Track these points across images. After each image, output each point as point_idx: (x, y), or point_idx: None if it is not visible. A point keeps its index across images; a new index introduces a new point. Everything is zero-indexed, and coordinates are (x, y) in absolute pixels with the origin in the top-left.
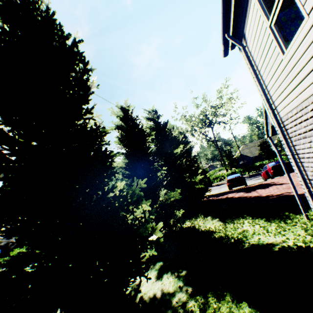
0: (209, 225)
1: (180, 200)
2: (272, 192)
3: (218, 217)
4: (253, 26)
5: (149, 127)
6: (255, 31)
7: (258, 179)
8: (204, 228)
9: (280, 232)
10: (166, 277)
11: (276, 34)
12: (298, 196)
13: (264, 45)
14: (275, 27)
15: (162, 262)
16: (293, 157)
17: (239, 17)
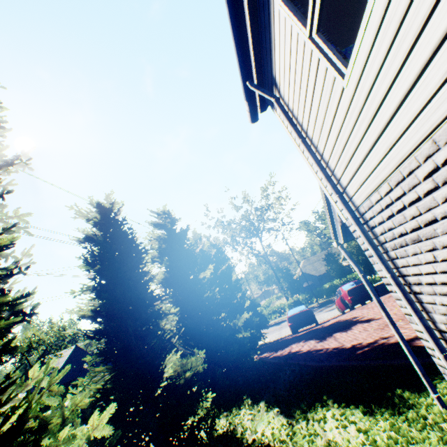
0: (261, 426)
1: (212, 365)
2: (359, 338)
3: (277, 405)
4: (284, 56)
5: (158, 237)
6: (288, 63)
7: (332, 310)
8: (252, 436)
9: (402, 446)
10: None
11: (323, 48)
12: (414, 357)
13: (307, 78)
14: (320, 36)
15: None
16: (397, 283)
17: (263, 54)
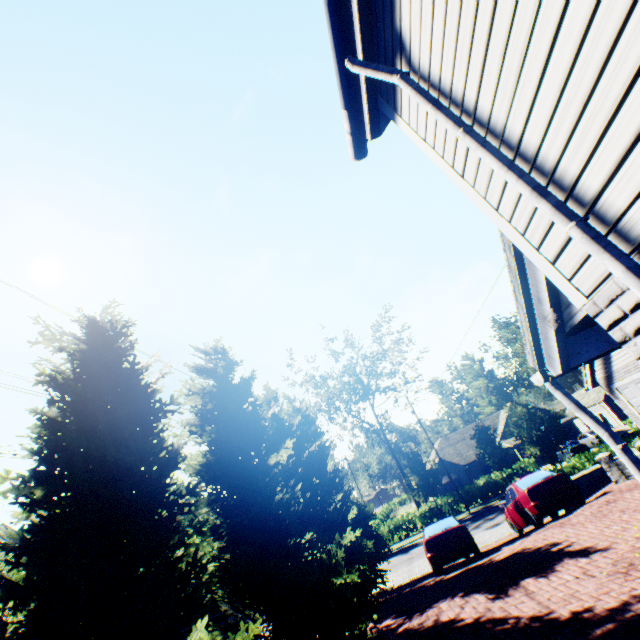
0: None
1: None
2: (582, 594)
3: None
4: None
5: (201, 391)
6: None
7: (496, 525)
8: None
9: None
10: None
11: None
12: None
13: None
14: None
15: None
16: None
17: None
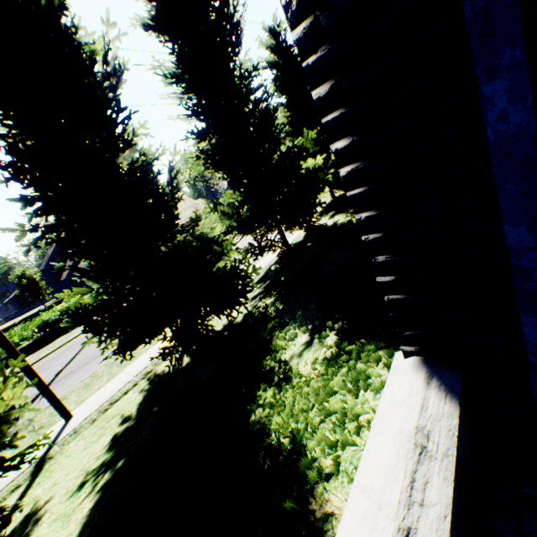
0: None
1: None
2: None
3: None
4: None
5: None
6: None
7: None
8: None
9: None
10: (337, 217)
11: None
12: None
13: None
14: None
15: (334, 212)
16: None
17: None
